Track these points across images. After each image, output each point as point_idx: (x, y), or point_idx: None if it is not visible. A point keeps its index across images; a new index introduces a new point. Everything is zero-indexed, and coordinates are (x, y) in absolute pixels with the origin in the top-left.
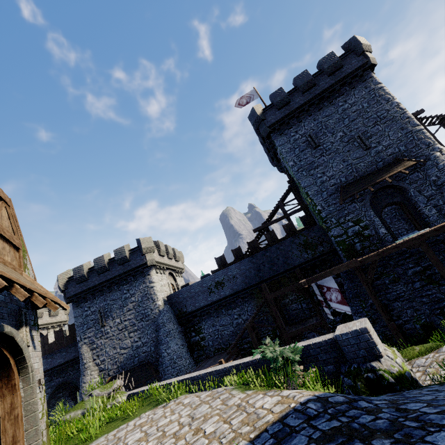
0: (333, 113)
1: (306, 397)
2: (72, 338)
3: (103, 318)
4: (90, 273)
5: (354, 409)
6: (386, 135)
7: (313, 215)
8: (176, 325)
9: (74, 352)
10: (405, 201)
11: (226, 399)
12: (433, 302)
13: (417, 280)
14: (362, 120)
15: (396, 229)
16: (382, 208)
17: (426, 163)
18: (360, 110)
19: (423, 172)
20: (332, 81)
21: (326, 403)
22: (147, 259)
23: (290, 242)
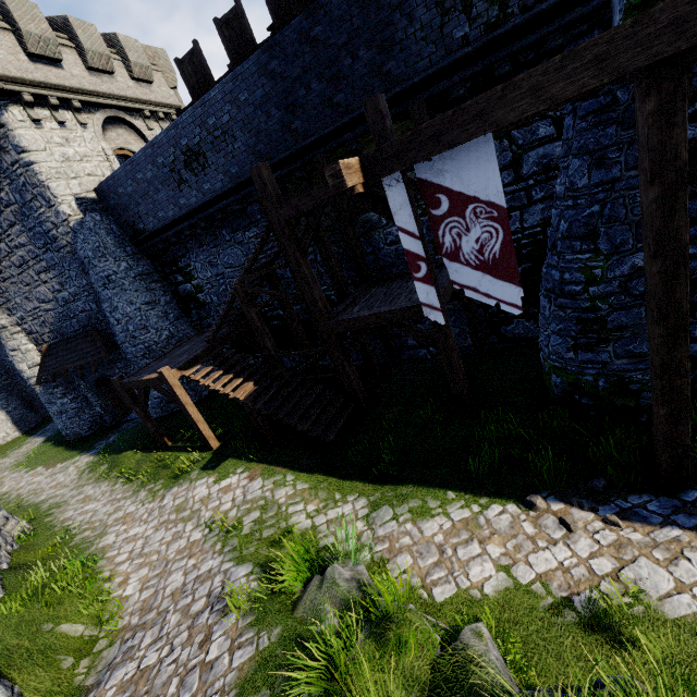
0: None
1: None
2: None
3: None
4: None
5: None
6: None
7: None
8: (128, 262)
9: None
10: None
11: None
12: None
13: None
14: None
15: None
16: None
17: None
18: None
19: None
20: None
21: None
22: None
23: None
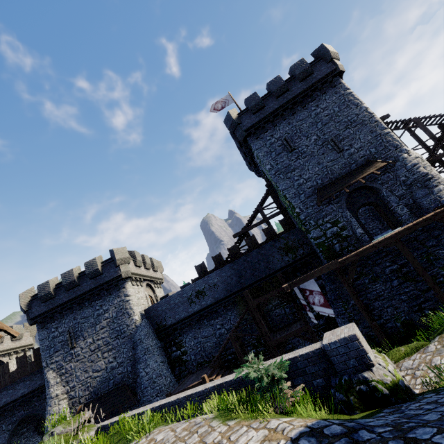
0: (306, 117)
1: (297, 430)
2: (38, 364)
3: (73, 339)
4: (58, 290)
5: (355, 443)
6: (358, 138)
7: (292, 218)
8: (155, 341)
9: (39, 380)
10: (378, 202)
11: (204, 434)
12: (411, 299)
13: (395, 278)
14: (334, 124)
15: (371, 229)
16: (358, 208)
17: (395, 164)
18: (332, 115)
19: (393, 172)
20: (303, 87)
21: (322, 438)
22: (122, 271)
23: (271, 246)
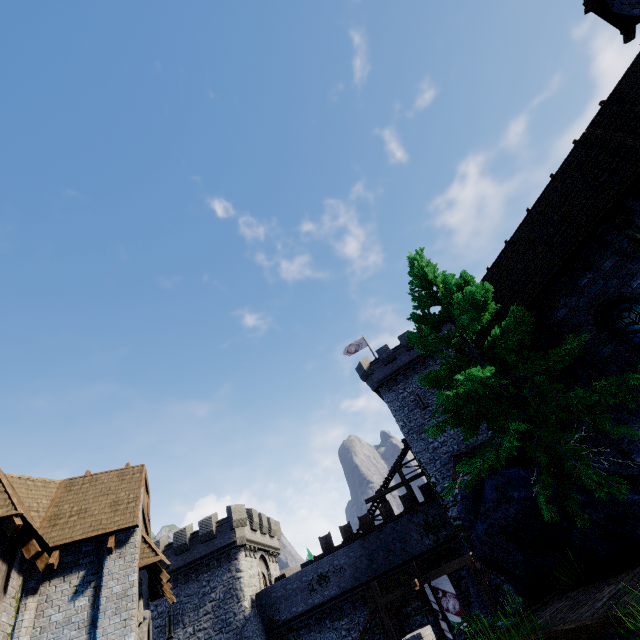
0: None
1: None
2: None
3: (172, 625)
4: (166, 553)
5: None
6: None
7: None
8: None
9: None
10: None
11: None
12: None
13: None
14: None
15: None
16: None
17: None
18: None
19: None
20: None
21: None
22: (237, 536)
23: (408, 520)
